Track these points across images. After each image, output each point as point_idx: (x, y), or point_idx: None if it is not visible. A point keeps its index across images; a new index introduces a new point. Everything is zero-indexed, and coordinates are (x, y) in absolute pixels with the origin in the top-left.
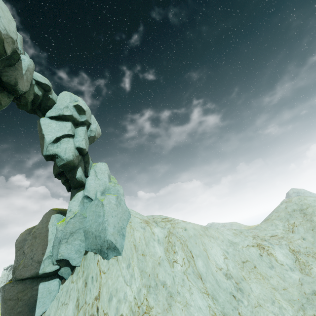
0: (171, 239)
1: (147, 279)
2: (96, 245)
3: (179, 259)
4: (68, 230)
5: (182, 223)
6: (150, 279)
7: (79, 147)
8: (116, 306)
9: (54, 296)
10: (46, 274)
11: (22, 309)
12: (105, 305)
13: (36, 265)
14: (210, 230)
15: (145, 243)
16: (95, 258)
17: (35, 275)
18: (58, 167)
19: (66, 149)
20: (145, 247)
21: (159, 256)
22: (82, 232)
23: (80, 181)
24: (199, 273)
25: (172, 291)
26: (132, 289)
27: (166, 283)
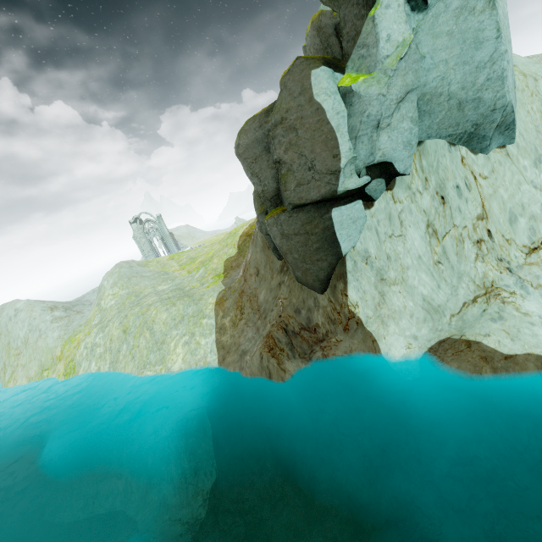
0: None
1: None
2: (456, 125)
3: None
4: (393, 94)
5: None
6: None
7: None
8: (528, 226)
9: (362, 226)
10: (347, 193)
11: (319, 245)
12: (503, 226)
13: (327, 179)
14: None
15: None
16: (451, 154)
17: (329, 196)
18: None
19: None
20: None
21: None
22: (413, 101)
23: None
24: None
25: None
26: None
27: None
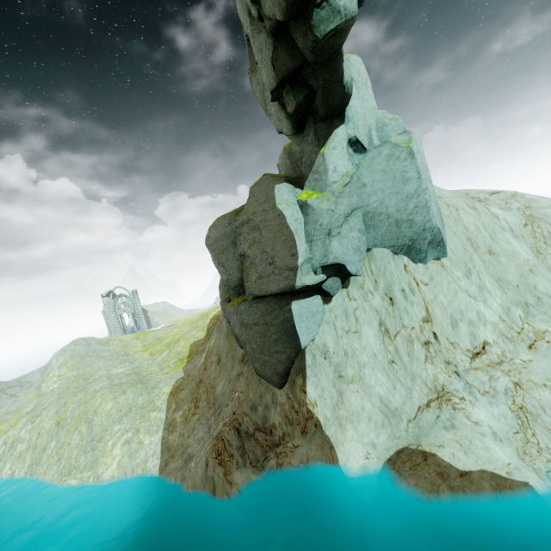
0: (539, 228)
1: (515, 292)
2: (396, 238)
3: None
4: (341, 210)
5: (544, 200)
6: (522, 292)
7: None
8: (468, 331)
9: (321, 320)
10: (305, 288)
11: (278, 336)
12: (446, 329)
13: (285, 274)
14: None
15: (489, 234)
16: (395, 261)
17: (288, 290)
18: (316, 41)
19: None
20: (492, 242)
21: (524, 256)
22: (360, 217)
23: (347, 97)
24: None
25: None
26: (490, 307)
27: None
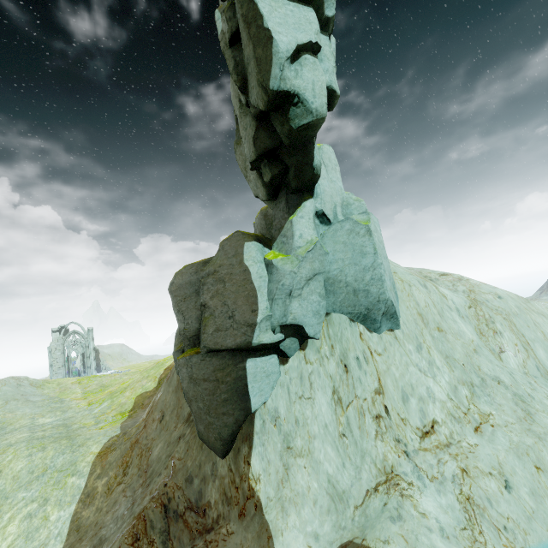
0: (482, 311)
1: (461, 370)
2: (354, 306)
3: (508, 345)
4: (303, 273)
5: (485, 287)
6: (468, 371)
7: (331, 89)
8: (418, 407)
9: (275, 382)
10: (262, 346)
11: (228, 396)
12: (397, 403)
13: (243, 329)
14: (533, 303)
15: (438, 312)
16: (352, 328)
17: (244, 346)
18: (291, 130)
19: (315, 86)
20: (440, 319)
21: (469, 335)
22: (321, 281)
23: (316, 177)
24: (546, 370)
25: (519, 392)
26: (438, 384)
27: (501, 380)
